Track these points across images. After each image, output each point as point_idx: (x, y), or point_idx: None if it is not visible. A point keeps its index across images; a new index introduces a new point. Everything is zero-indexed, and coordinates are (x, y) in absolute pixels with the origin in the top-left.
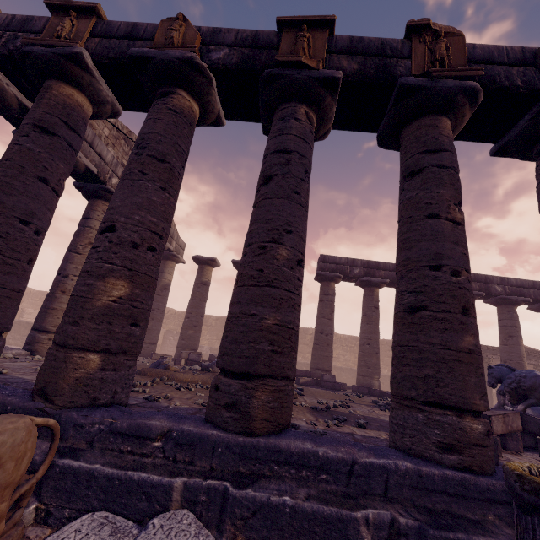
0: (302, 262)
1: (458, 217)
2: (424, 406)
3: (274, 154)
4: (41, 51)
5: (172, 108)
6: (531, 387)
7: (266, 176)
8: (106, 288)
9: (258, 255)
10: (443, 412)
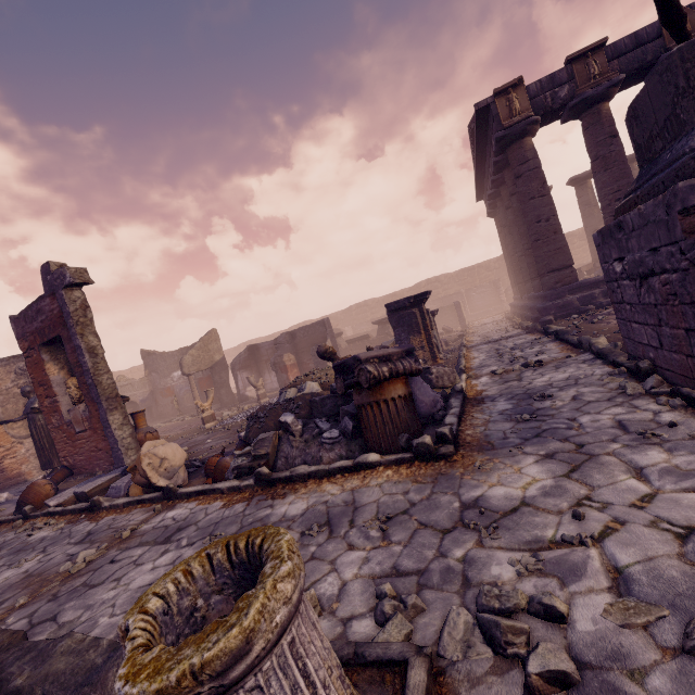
0: None
1: None
2: None
3: None
4: (596, 92)
5: None
6: None
7: None
8: None
9: None
10: None
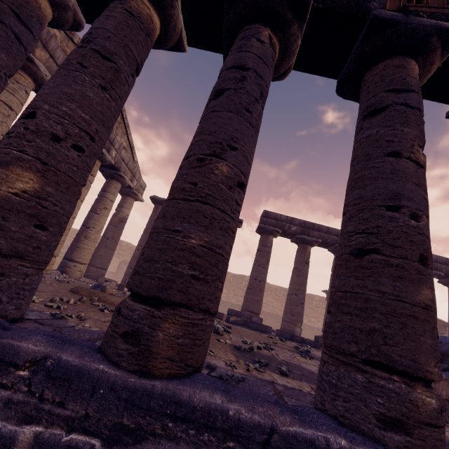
0: (244, 188)
1: (421, 159)
2: (366, 365)
3: (230, 69)
4: None
5: (128, 9)
6: (445, 353)
7: (217, 91)
8: (8, 177)
9: (194, 167)
10: (389, 376)
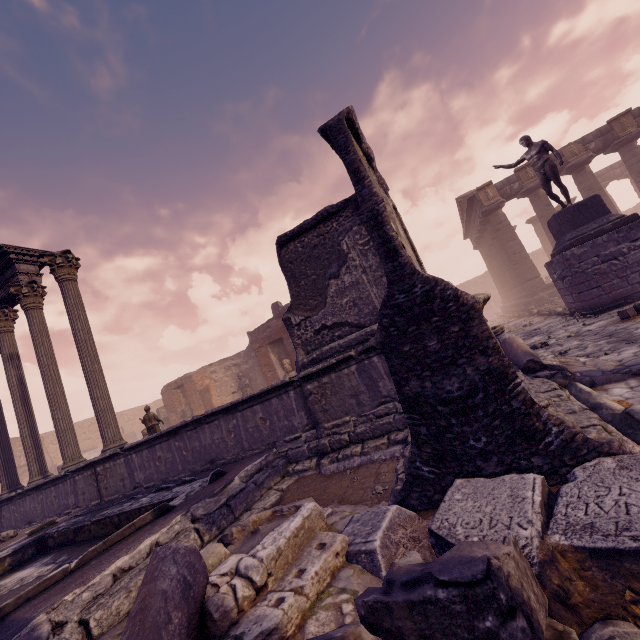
0: None
1: None
2: None
3: (637, 164)
4: (534, 185)
5: (589, 173)
6: None
7: (639, 172)
8: None
9: None
10: None
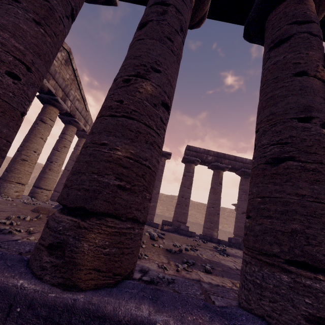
0: (168, 110)
1: None
2: (290, 266)
3: (152, 6)
4: None
5: None
6: None
7: (142, 24)
8: None
9: (121, 87)
10: (314, 276)
